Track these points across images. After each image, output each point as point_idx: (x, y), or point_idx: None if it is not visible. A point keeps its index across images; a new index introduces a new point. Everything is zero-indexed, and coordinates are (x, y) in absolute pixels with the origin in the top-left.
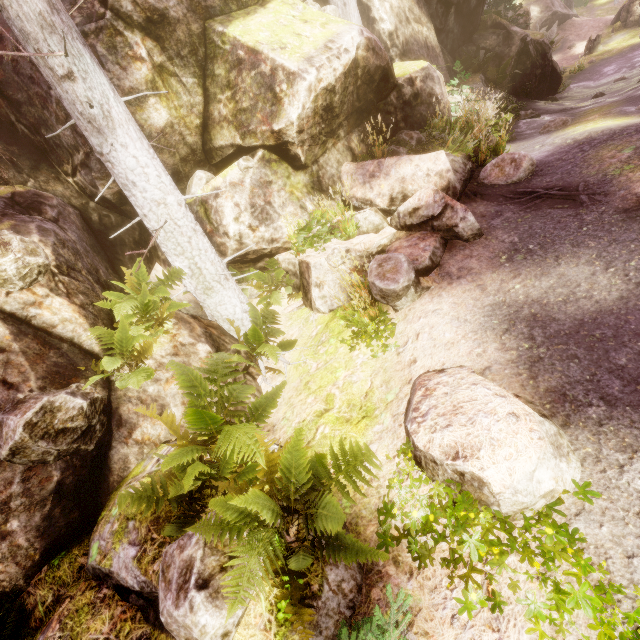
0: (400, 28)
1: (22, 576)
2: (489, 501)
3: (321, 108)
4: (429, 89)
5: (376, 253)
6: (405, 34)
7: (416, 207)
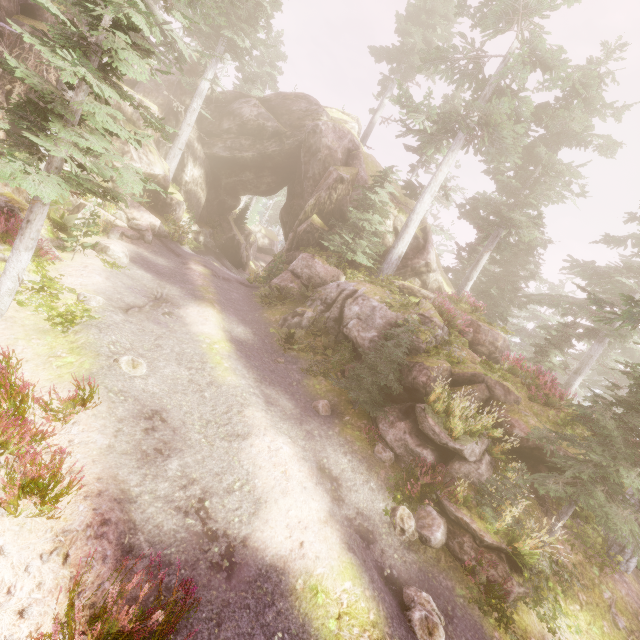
0: (192, 184)
1: None
2: (108, 251)
3: None
4: (177, 207)
5: (115, 225)
6: (192, 188)
7: (139, 224)
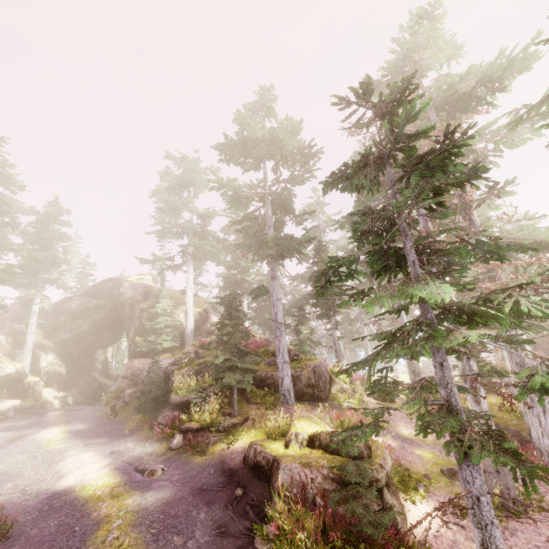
0: (49, 367)
1: None
2: None
3: None
4: (35, 386)
5: None
6: (50, 369)
7: (2, 410)
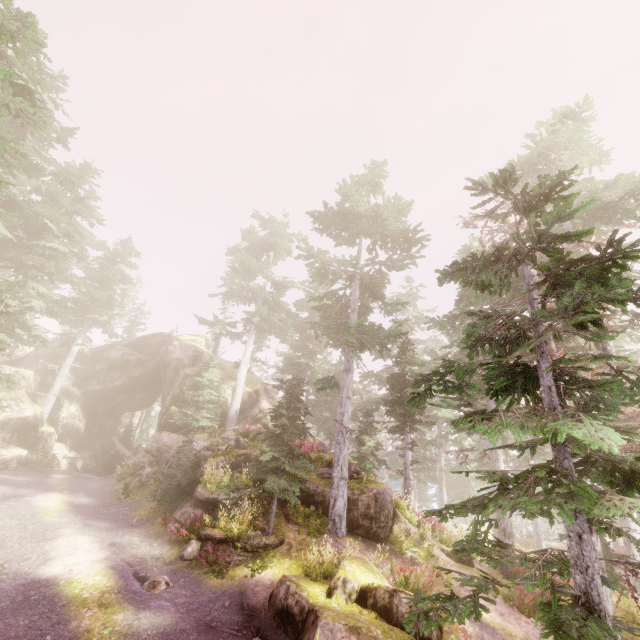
0: (69, 418)
1: None
2: None
3: (6, 422)
4: (48, 438)
5: None
6: (69, 421)
7: (6, 458)
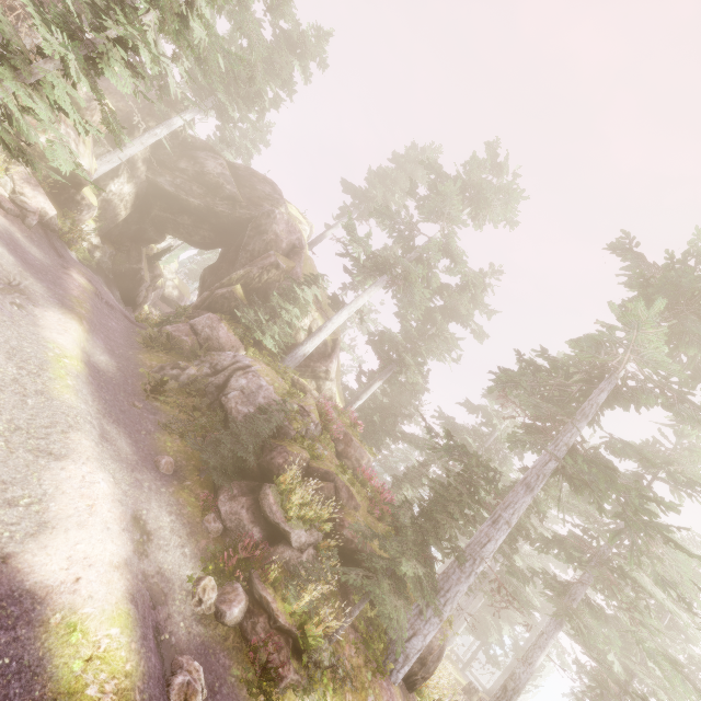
0: (116, 196)
1: None
2: None
3: None
4: (85, 209)
5: None
6: (114, 200)
7: (27, 203)
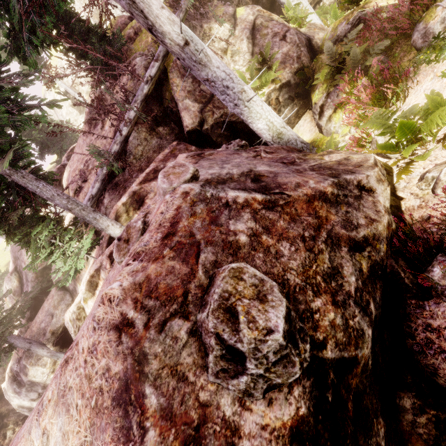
0: None
1: (308, 63)
2: None
3: None
4: None
5: None
6: None
7: None
